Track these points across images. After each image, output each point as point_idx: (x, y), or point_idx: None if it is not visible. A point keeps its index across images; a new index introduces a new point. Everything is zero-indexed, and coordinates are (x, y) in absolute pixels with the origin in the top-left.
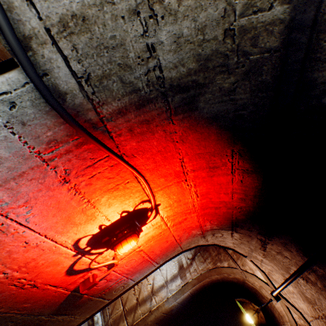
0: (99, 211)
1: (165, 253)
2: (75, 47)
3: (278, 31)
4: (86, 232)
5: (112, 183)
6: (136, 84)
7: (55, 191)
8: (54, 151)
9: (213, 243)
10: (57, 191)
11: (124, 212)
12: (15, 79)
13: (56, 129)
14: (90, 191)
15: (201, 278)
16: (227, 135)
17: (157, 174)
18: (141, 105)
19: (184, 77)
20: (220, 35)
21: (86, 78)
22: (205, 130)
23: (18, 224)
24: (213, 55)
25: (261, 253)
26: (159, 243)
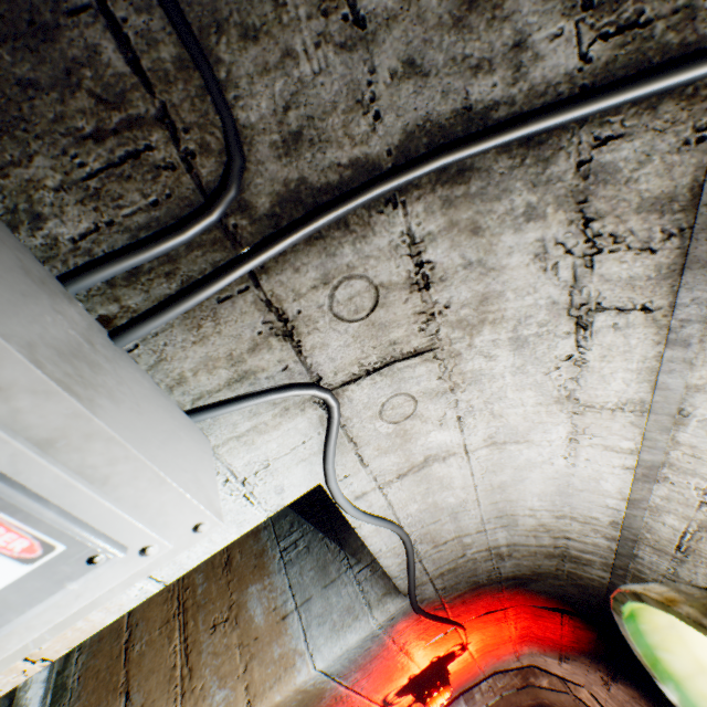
0: (413, 663)
1: (462, 684)
2: (442, 579)
3: (597, 582)
4: (396, 684)
5: (432, 637)
6: (477, 580)
7: (390, 659)
8: (402, 632)
9: (529, 663)
10: (391, 658)
11: (434, 656)
12: (400, 605)
13: (410, 619)
14: (414, 649)
15: (502, 705)
16: (556, 600)
17: (476, 620)
18: (477, 587)
19: (519, 574)
20: (553, 568)
21: (442, 588)
22: (533, 595)
23: (354, 693)
24: (546, 572)
25: (604, 689)
26: (458, 675)
